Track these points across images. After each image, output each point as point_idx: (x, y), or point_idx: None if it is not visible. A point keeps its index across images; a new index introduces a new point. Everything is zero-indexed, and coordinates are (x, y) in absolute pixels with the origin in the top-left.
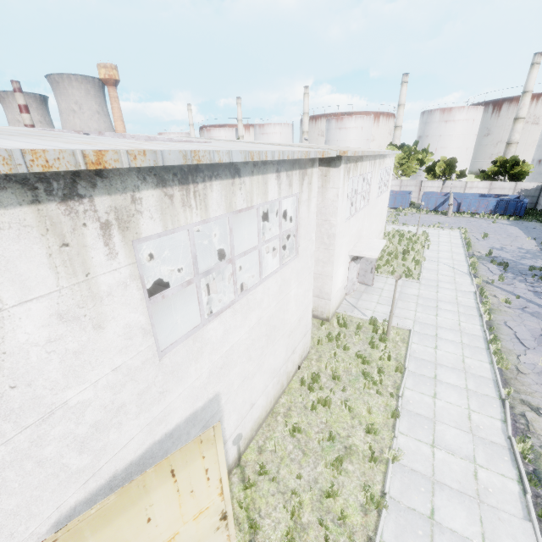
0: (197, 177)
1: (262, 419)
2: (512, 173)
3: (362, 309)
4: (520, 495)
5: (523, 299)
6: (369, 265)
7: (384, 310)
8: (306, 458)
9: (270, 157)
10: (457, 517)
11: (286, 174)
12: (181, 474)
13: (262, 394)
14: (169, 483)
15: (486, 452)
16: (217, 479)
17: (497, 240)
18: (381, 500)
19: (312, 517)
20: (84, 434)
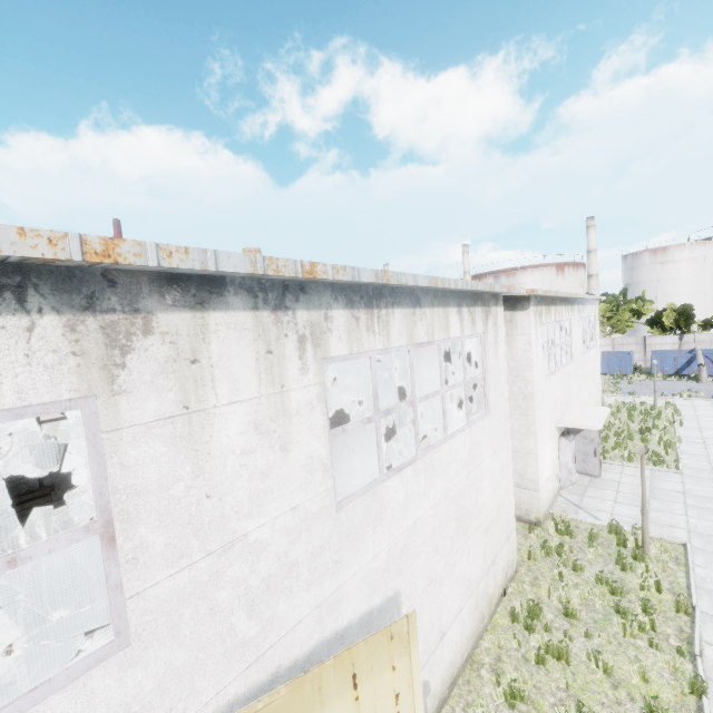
0: (381, 302)
1: (456, 669)
2: None
3: (592, 510)
4: None
5: None
6: (590, 444)
7: (628, 512)
8: None
9: (453, 286)
10: None
11: (468, 309)
12: (364, 688)
13: (454, 619)
14: (349, 699)
15: None
16: None
17: None
18: None
19: None
20: (255, 589)
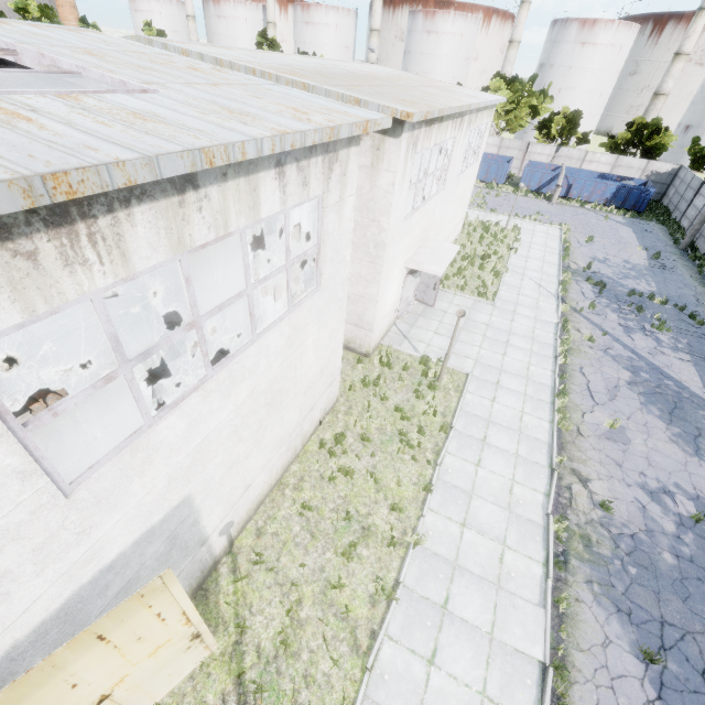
0: (93, 206)
1: (264, 495)
2: (648, 145)
3: (415, 341)
4: (541, 579)
5: (610, 336)
6: (433, 279)
7: (441, 344)
8: (314, 542)
9: (253, 153)
10: (471, 606)
11: (297, 165)
12: (117, 633)
13: (262, 470)
14: (99, 647)
15: (519, 532)
16: (178, 615)
17: (603, 246)
18: (392, 593)
19: (313, 611)
20: None
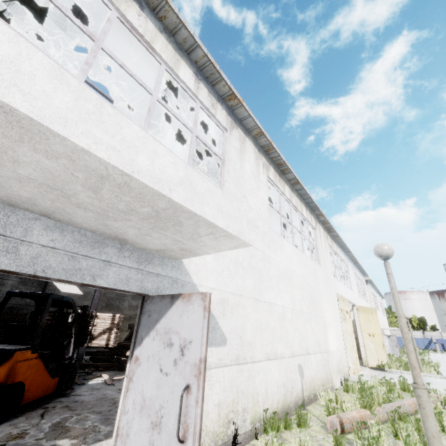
0: (355, 266)
1: None
2: None
3: None
4: None
5: None
6: (393, 342)
7: None
8: None
9: (362, 267)
10: None
11: (361, 275)
12: (373, 315)
13: None
14: (371, 315)
15: None
16: (379, 327)
17: None
18: (436, 366)
19: None
20: (356, 297)
